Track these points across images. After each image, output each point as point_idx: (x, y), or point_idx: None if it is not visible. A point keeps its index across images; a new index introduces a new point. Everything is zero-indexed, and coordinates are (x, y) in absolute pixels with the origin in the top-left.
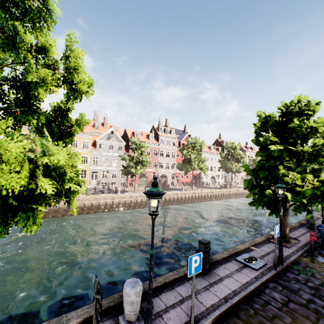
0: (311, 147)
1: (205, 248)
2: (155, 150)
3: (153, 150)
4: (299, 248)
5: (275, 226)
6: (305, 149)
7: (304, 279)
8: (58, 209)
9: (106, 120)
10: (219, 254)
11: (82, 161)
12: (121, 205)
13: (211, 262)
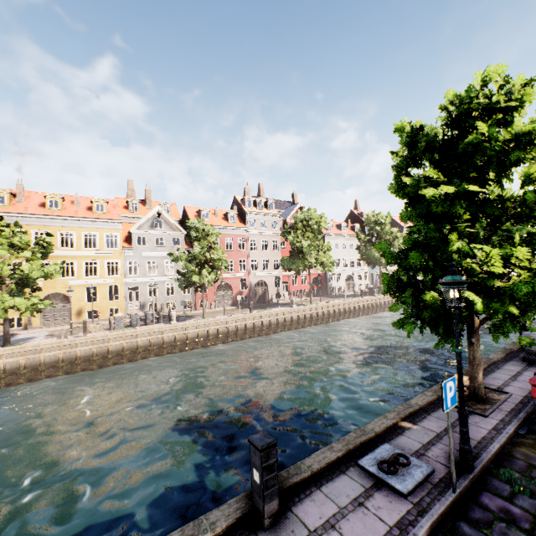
0: (521, 186)
1: (263, 461)
2: (242, 240)
3: (237, 240)
4: (510, 414)
5: (445, 383)
6: (507, 194)
7: (527, 513)
8: (58, 362)
9: (149, 195)
10: (321, 453)
11: (114, 271)
12: (179, 343)
13: (296, 483)
